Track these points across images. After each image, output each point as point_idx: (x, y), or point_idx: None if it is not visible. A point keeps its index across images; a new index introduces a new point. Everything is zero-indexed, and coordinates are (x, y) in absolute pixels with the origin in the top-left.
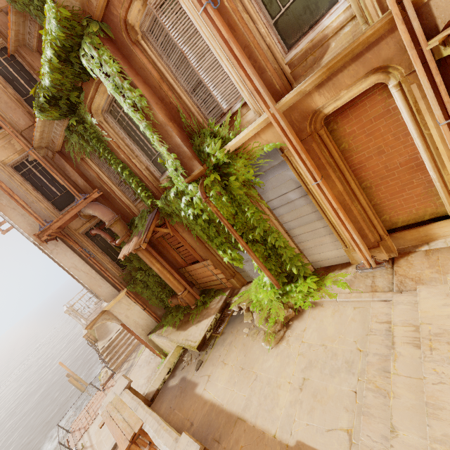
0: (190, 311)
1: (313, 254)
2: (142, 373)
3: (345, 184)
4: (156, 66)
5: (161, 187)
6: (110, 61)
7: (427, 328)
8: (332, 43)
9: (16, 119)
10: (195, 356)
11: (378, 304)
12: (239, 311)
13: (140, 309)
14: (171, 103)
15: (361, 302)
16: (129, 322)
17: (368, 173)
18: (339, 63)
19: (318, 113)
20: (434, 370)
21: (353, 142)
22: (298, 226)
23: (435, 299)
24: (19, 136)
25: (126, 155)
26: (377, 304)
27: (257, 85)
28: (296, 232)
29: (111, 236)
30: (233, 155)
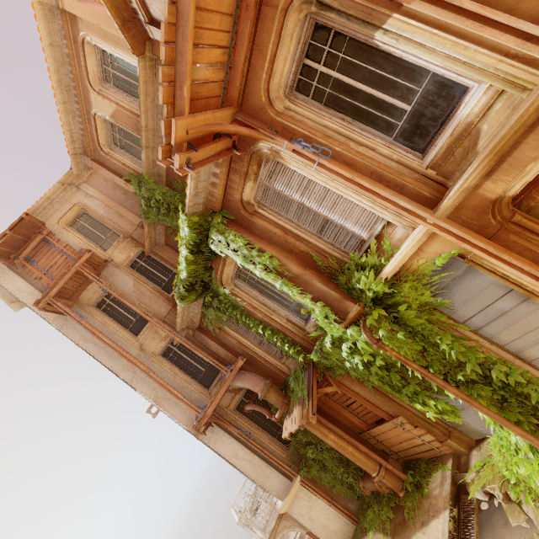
0: (400, 503)
1: None
2: None
3: None
4: (277, 224)
5: (310, 338)
6: (236, 239)
7: None
8: (482, 126)
9: (158, 309)
10: None
11: None
12: (489, 500)
13: (325, 504)
14: (301, 251)
15: None
16: (316, 528)
17: None
18: (509, 142)
19: (500, 200)
20: None
21: None
22: (533, 343)
23: None
24: (165, 326)
25: (263, 313)
26: None
27: (402, 204)
28: (534, 353)
29: (263, 404)
30: (393, 281)
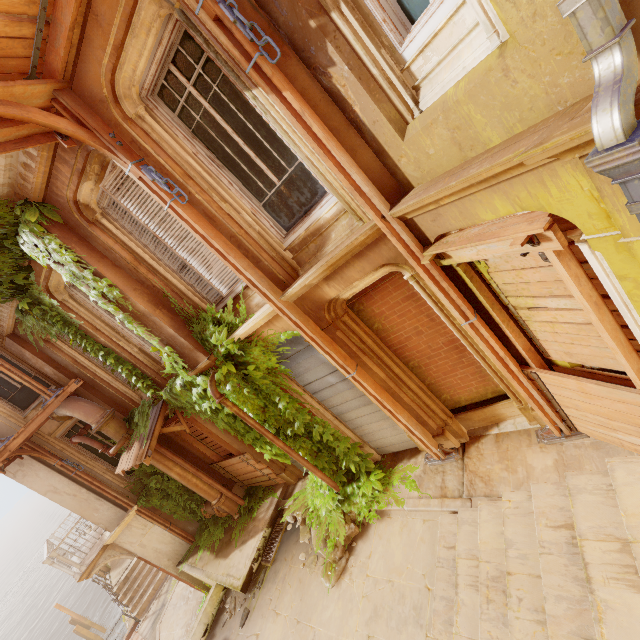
0: (233, 524)
1: (376, 440)
2: (178, 617)
3: (387, 370)
4: (127, 246)
5: (163, 375)
6: (60, 251)
7: (485, 569)
8: (331, 232)
9: None
10: (240, 601)
11: (447, 519)
12: (294, 522)
13: (162, 529)
14: (154, 286)
15: (430, 512)
16: (146, 553)
17: (413, 352)
18: (341, 260)
19: (336, 300)
20: (489, 633)
21: (386, 322)
22: (348, 410)
23: (494, 524)
24: None
25: (108, 337)
26: (446, 518)
27: (253, 280)
28: (348, 417)
29: None
30: (245, 343)
